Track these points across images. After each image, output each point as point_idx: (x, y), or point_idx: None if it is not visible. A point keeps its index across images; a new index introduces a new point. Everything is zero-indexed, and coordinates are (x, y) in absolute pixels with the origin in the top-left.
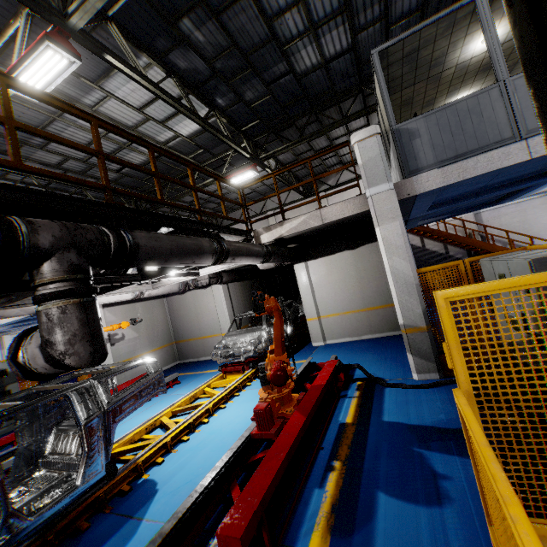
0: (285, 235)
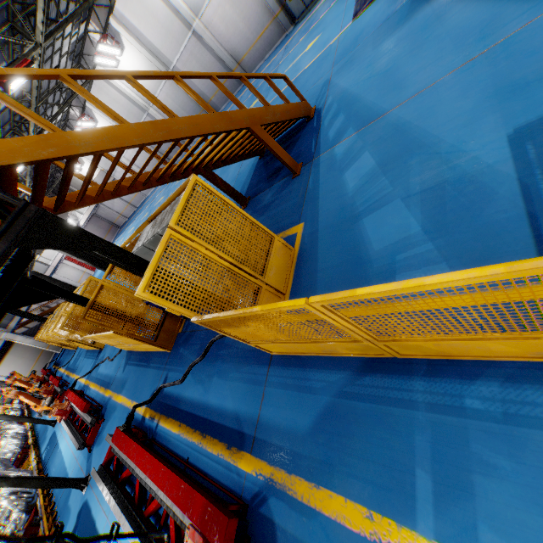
0: None
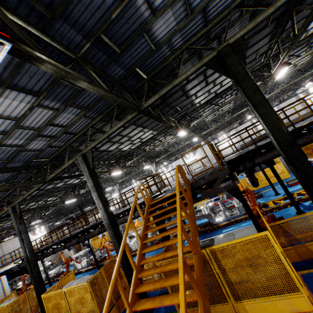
0: None
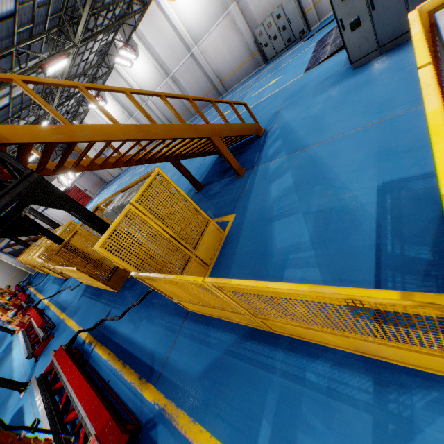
0: None
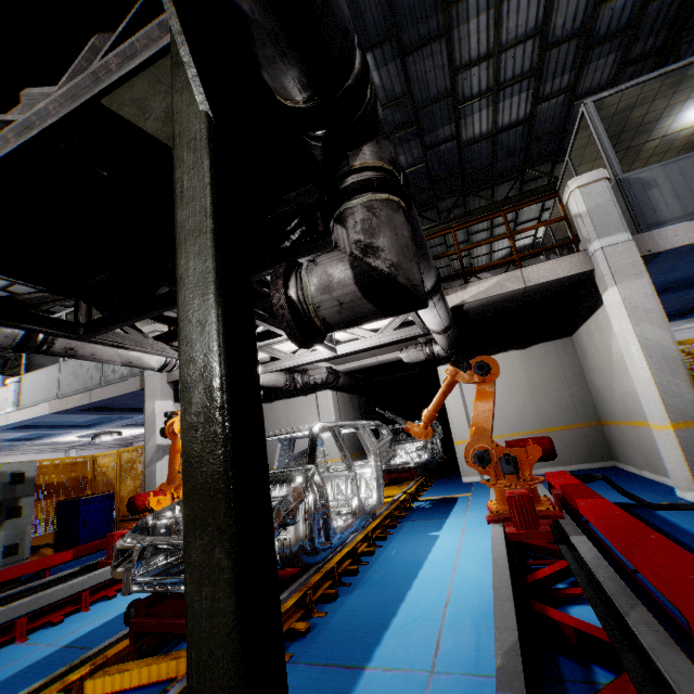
0: (468, 301)
